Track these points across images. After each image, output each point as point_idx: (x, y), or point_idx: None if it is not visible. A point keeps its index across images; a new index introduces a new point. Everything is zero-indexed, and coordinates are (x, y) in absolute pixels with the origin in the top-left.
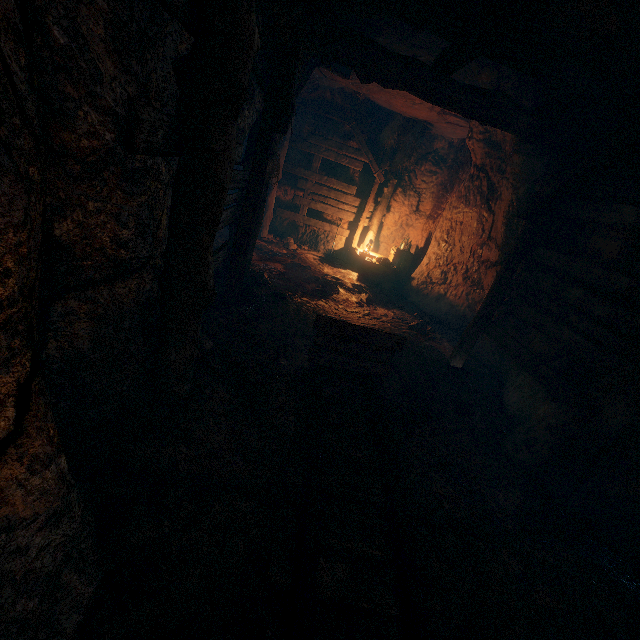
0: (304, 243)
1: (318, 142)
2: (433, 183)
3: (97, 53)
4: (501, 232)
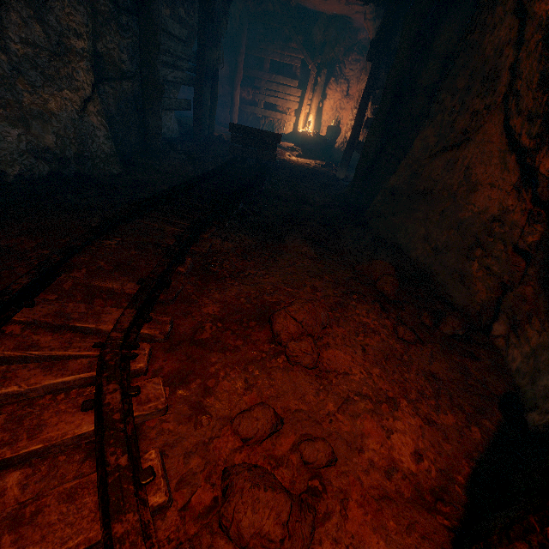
0: None
1: (266, 47)
2: (357, 69)
3: None
4: None
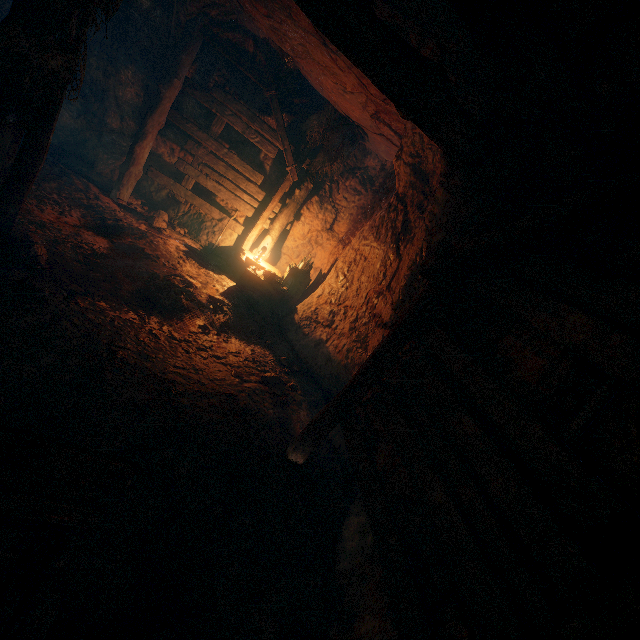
0: (183, 225)
1: (224, 100)
2: (355, 203)
3: None
4: (400, 286)
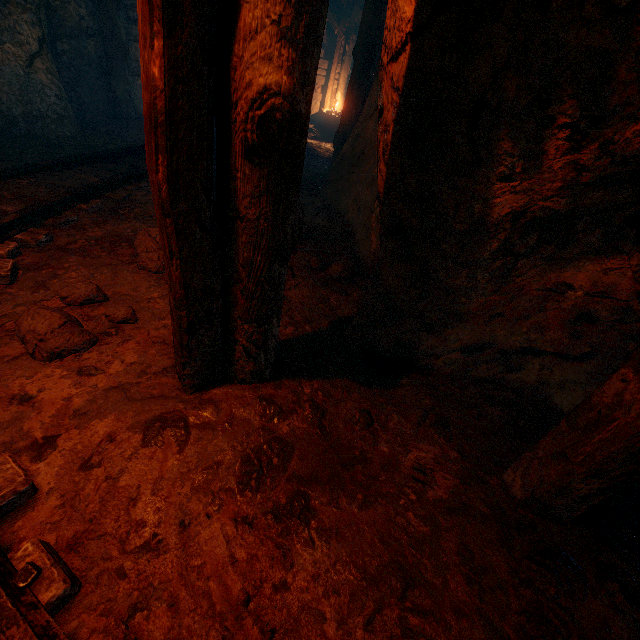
0: None
1: None
2: None
3: None
4: None
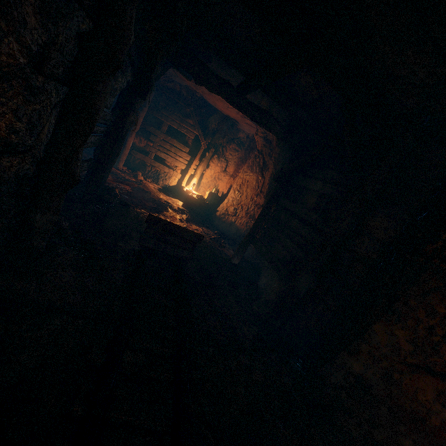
0: (149, 177)
1: (168, 114)
2: (236, 156)
3: (27, 11)
4: (266, 188)
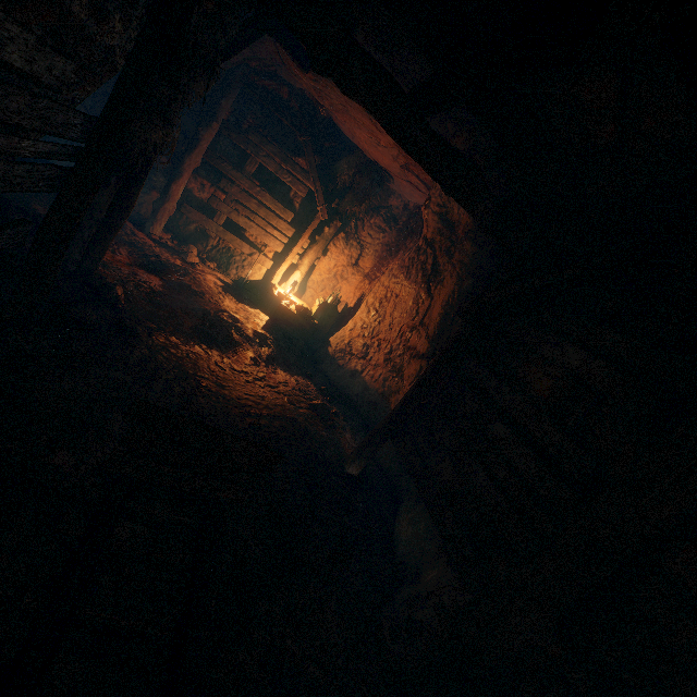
0: (212, 259)
1: (259, 142)
2: (379, 241)
3: None
4: (435, 323)
